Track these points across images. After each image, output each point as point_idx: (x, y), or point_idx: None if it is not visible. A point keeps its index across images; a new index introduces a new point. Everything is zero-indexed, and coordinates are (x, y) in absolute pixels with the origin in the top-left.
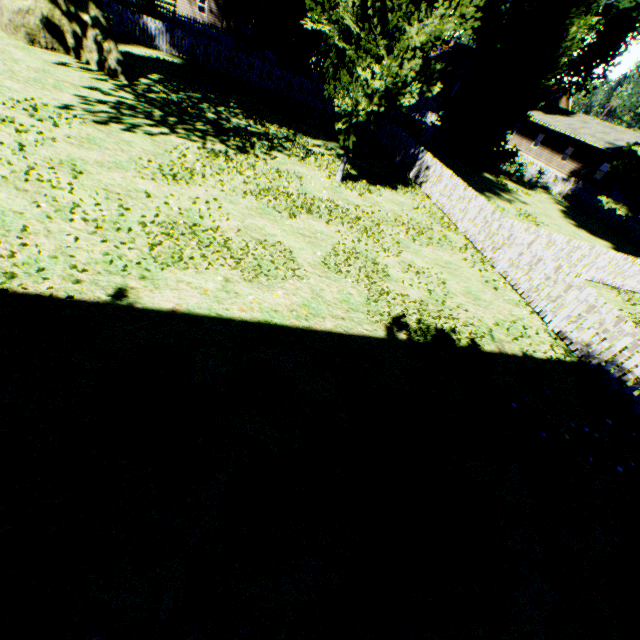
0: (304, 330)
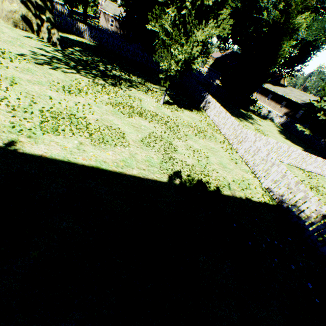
0: (119, 173)
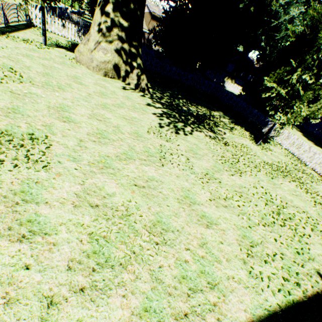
0: None
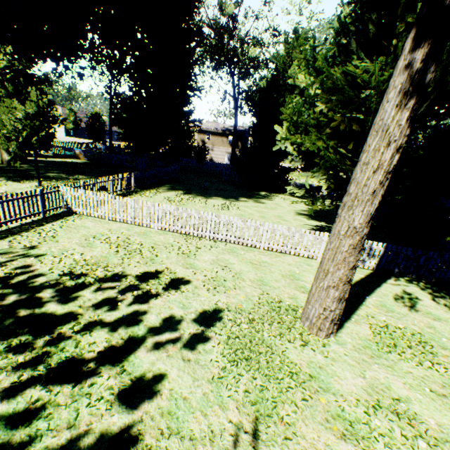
0: None
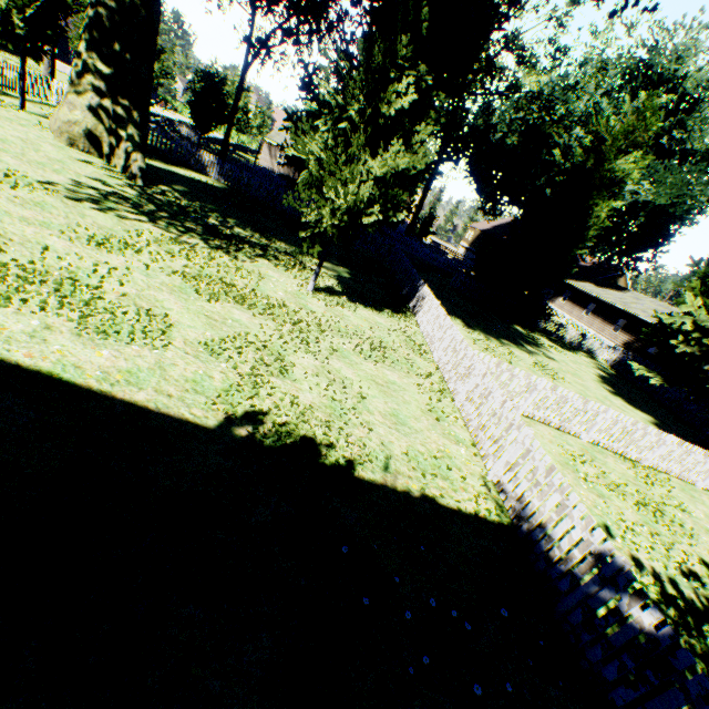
0: (96, 393)
